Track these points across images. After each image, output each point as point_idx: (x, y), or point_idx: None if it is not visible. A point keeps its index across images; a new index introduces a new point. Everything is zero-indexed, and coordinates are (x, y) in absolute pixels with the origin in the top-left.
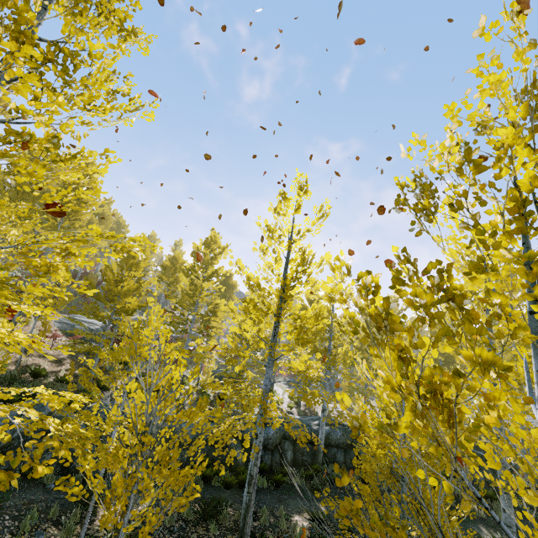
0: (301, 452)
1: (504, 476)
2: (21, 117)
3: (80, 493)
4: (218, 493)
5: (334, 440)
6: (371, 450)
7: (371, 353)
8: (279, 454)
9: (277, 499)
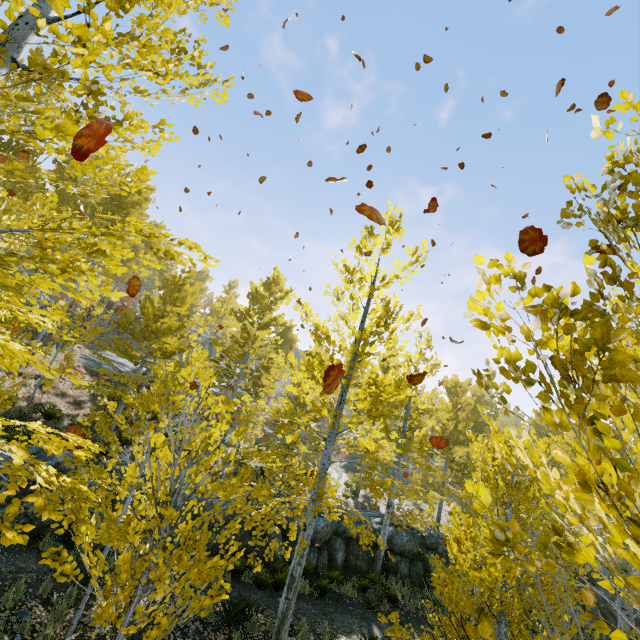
0: (355, 555)
1: (629, 627)
2: (52, 43)
3: (72, 573)
4: (247, 592)
5: (399, 545)
6: (459, 568)
7: (547, 420)
8: (328, 553)
9: (321, 611)
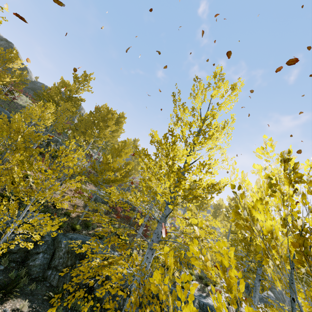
0: None
1: None
2: None
3: None
4: None
5: None
6: None
7: None
8: None
9: None
